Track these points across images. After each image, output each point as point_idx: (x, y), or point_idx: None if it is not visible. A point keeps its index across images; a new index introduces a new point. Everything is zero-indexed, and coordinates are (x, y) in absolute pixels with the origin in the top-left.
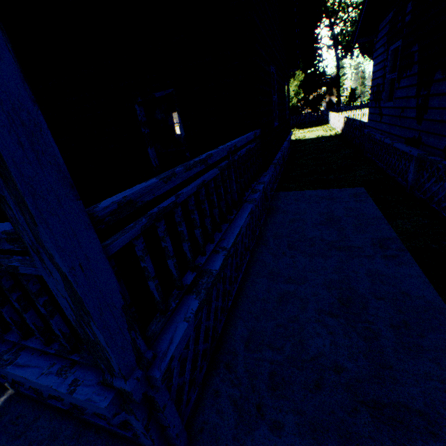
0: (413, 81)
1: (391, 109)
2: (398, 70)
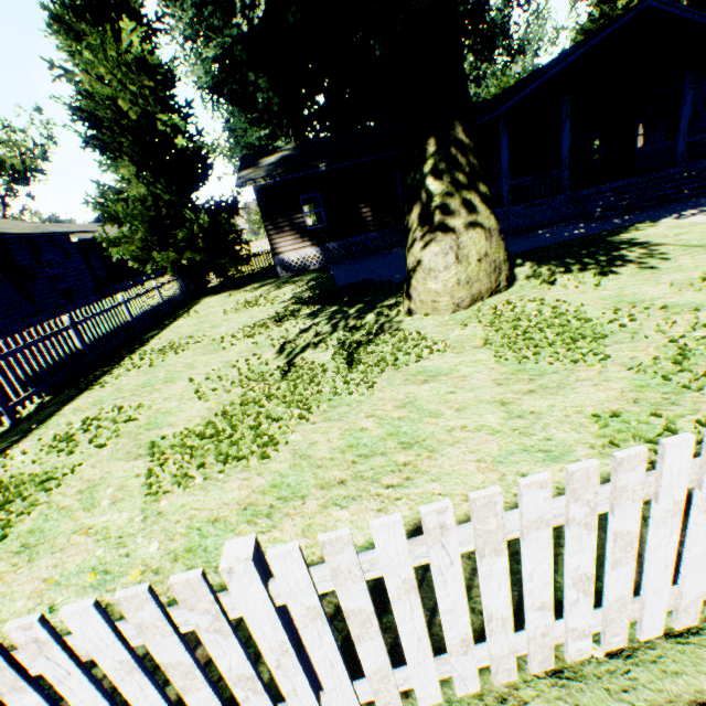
0: (661, 135)
1: (640, 151)
2: (643, 133)
